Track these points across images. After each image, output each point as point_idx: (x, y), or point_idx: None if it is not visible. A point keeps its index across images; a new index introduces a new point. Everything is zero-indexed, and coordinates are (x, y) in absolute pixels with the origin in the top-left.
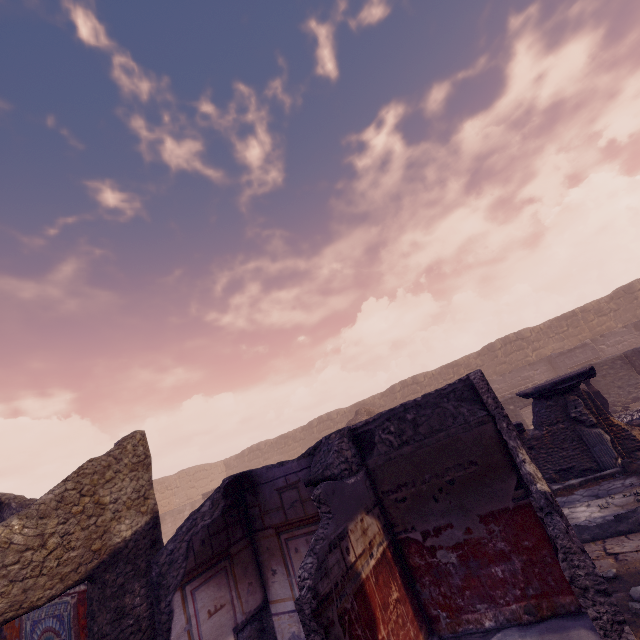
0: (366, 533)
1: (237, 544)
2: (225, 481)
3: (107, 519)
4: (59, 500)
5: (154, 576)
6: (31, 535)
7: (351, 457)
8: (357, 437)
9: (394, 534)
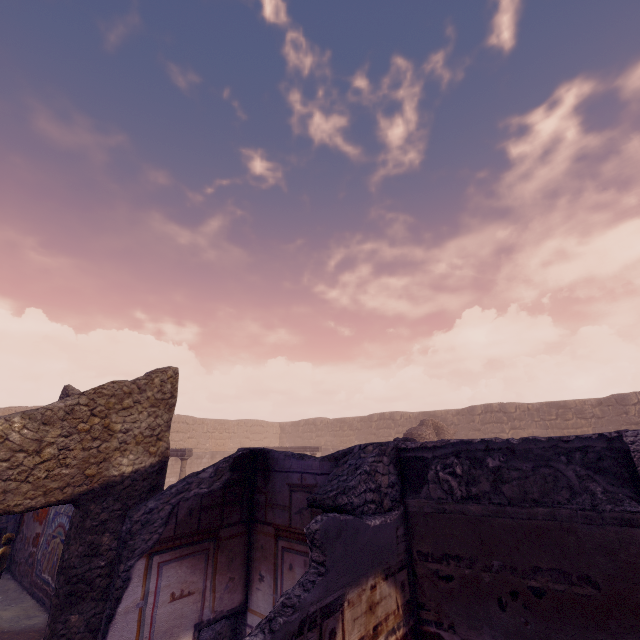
0: (374, 610)
1: (230, 528)
2: (238, 451)
3: (111, 447)
4: (68, 411)
5: (124, 531)
6: (29, 437)
7: (386, 486)
8: (403, 461)
9: (419, 619)
